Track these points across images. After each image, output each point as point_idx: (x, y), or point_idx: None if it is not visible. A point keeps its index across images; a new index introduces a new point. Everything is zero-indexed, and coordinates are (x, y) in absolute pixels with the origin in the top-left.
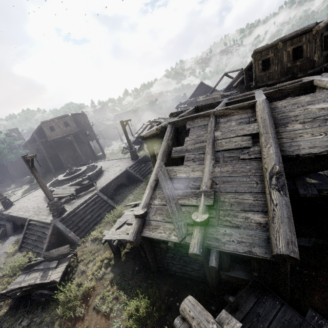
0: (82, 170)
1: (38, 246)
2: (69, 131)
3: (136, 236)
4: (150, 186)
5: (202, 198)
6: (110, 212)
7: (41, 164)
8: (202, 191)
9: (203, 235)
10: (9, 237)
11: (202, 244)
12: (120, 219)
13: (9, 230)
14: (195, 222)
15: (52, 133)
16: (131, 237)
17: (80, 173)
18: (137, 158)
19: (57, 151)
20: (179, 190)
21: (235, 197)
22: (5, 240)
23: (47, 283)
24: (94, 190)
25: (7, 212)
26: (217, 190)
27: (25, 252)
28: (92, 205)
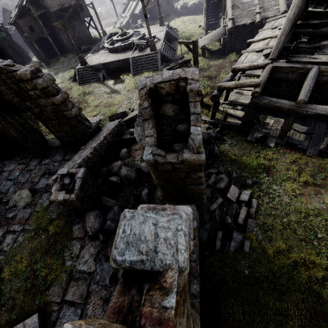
0: (132, 32)
1: (151, 67)
2: (69, 2)
3: (233, 26)
4: (231, 8)
5: (257, 6)
6: (175, 53)
7: (34, 50)
8: (257, 4)
9: (260, 16)
10: (109, 78)
11: (261, 18)
12: (200, 41)
13: (105, 75)
14: (257, 13)
15: (53, 2)
16: (232, 26)
17: (133, 34)
18: (164, 24)
19: (57, 29)
20: (246, 6)
21: (269, 3)
22: (109, 79)
23: (189, 61)
24: (158, 41)
25: (96, 64)
26: (262, 3)
27: (142, 73)
28: (166, 47)
